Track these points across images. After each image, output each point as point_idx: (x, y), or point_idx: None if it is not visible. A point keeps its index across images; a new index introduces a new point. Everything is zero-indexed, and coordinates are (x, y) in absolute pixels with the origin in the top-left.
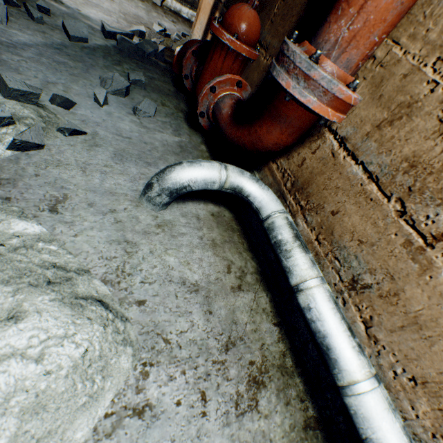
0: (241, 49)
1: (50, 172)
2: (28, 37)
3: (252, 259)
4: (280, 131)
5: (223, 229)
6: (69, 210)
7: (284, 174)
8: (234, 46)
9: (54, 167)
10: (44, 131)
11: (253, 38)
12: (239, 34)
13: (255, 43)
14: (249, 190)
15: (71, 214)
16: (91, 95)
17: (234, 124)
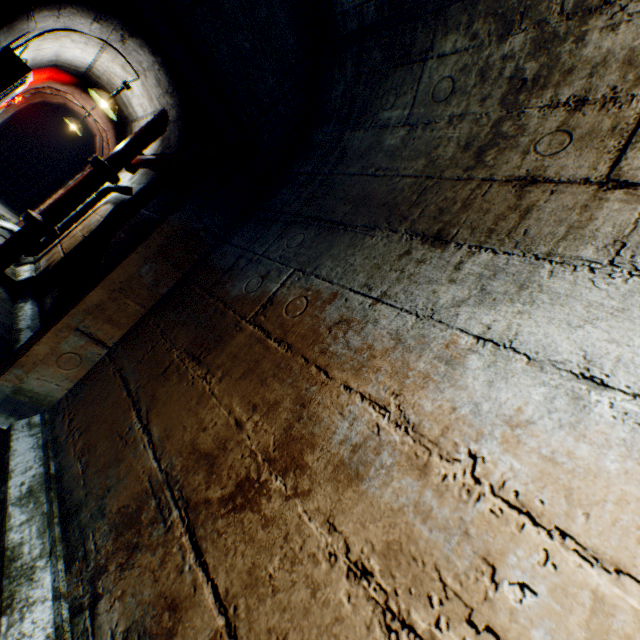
0: None
1: None
2: None
3: None
4: None
5: None
6: None
7: None
8: None
9: None
10: None
11: None
12: None
13: None
14: None
15: None
16: None
17: None
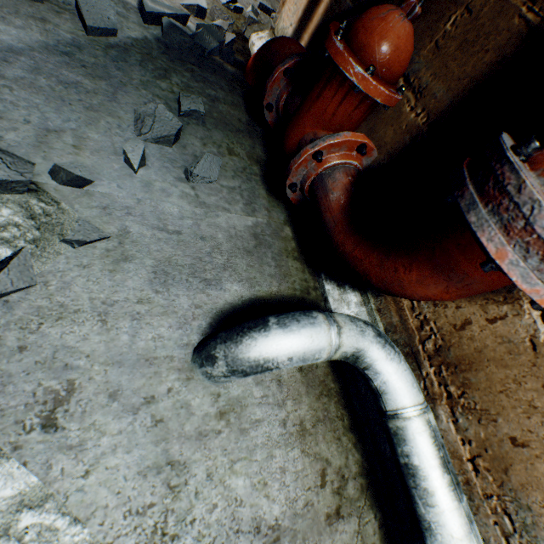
0: (375, 92)
1: (45, 336)
2: (16, 31)
3: (356, 447)
4: (444, 289)
5: (316, 395)
6: (76, 416)
7: (422, 325)
8: (366, 86)
9: (52, 322)
10: (37, 245)
11: (398, 71)
12: (375, 65)
13: (398, 78)
14: (369, 360)
15: (80, 424)
16: (119, 149)
17: (350, 230)
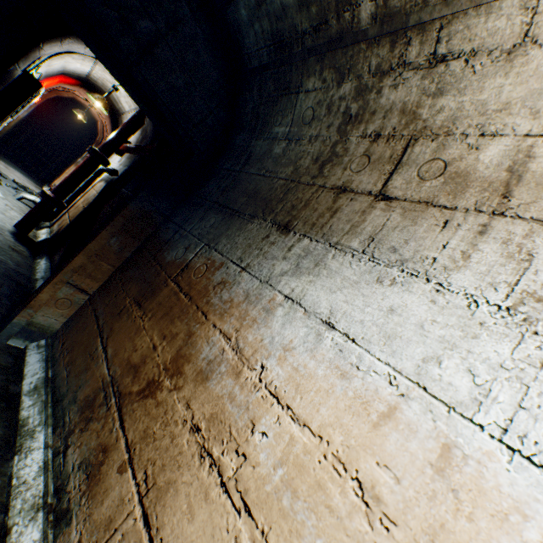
0: None
1: None
2: None
3: None
4: None
5: None
6: None
7: None
8: None
9: None
10: None
11: None
12: None
13: None
14: None
15: None
16: (5, 184)
17: None
